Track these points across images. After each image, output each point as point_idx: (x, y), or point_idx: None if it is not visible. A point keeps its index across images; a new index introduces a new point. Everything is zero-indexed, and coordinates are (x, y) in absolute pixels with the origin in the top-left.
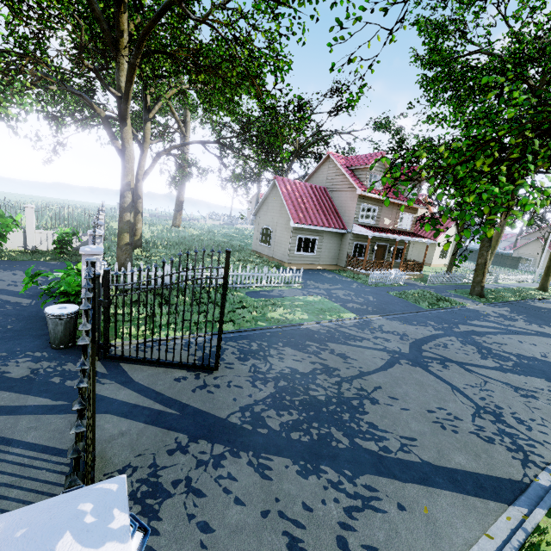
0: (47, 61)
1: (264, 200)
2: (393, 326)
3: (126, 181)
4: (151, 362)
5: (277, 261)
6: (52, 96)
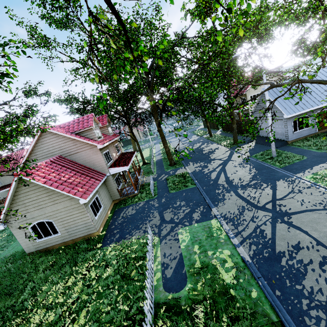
0: None
1: (10, 201)
2: (230, 208)
3: None
4: None
5: (81, 238)
6: None
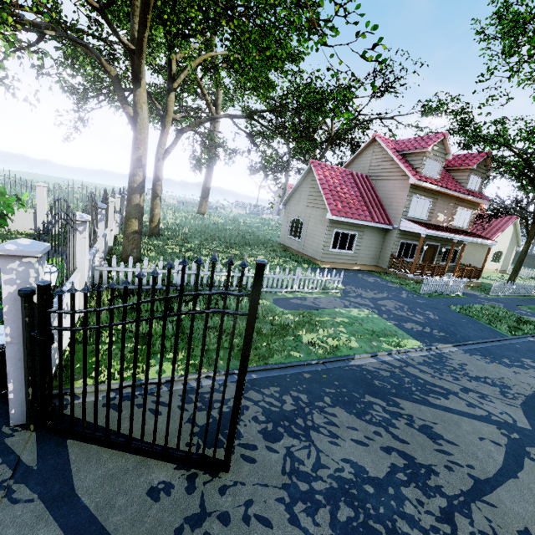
0: (60, 16)
1: (296, 187)
2: (479, 367)
3: (136, 155)
4: (117, 445)
5: (308, 257)
6: (78, 70)
